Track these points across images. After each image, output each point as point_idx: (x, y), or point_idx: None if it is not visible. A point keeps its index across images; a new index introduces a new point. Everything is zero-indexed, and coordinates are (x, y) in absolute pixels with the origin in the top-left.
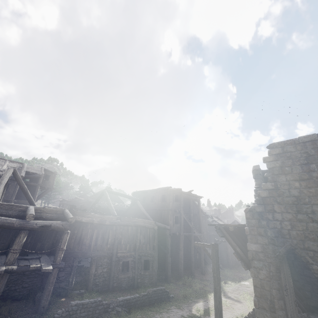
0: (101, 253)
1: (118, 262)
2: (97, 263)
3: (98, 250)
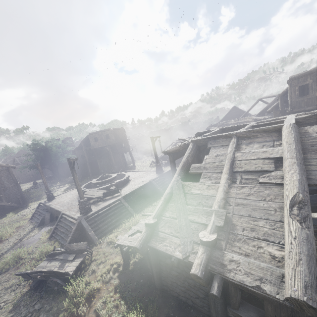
0: (21, 175)
1: (29, 175)
2: (21, 177)
3: (20, 174)
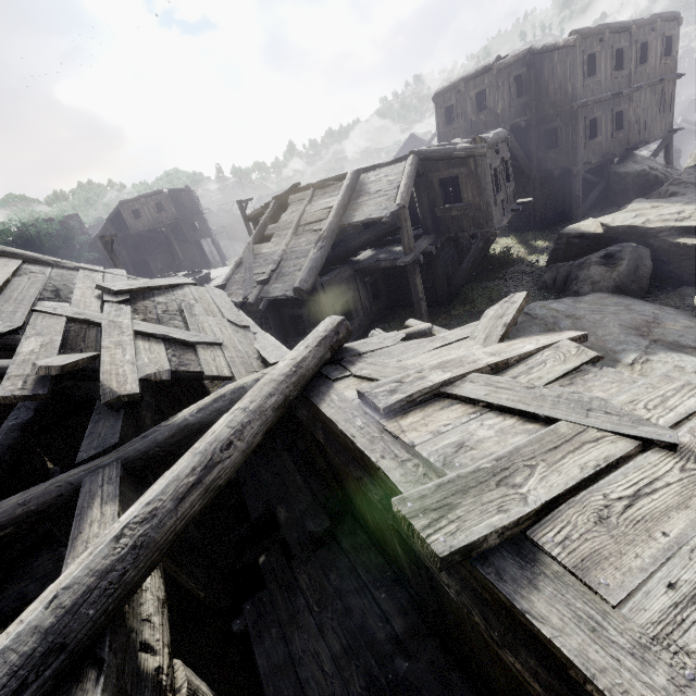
0: None
1: None
2: None
3: None
